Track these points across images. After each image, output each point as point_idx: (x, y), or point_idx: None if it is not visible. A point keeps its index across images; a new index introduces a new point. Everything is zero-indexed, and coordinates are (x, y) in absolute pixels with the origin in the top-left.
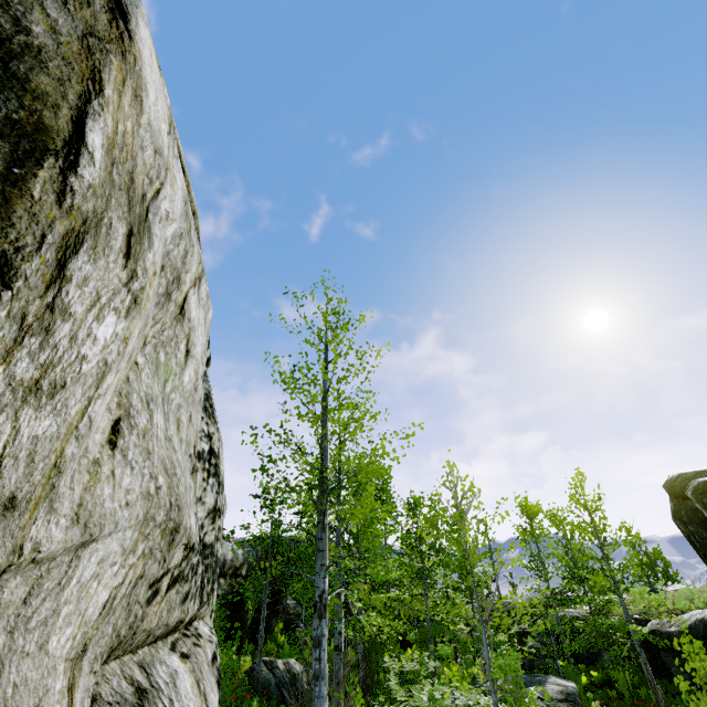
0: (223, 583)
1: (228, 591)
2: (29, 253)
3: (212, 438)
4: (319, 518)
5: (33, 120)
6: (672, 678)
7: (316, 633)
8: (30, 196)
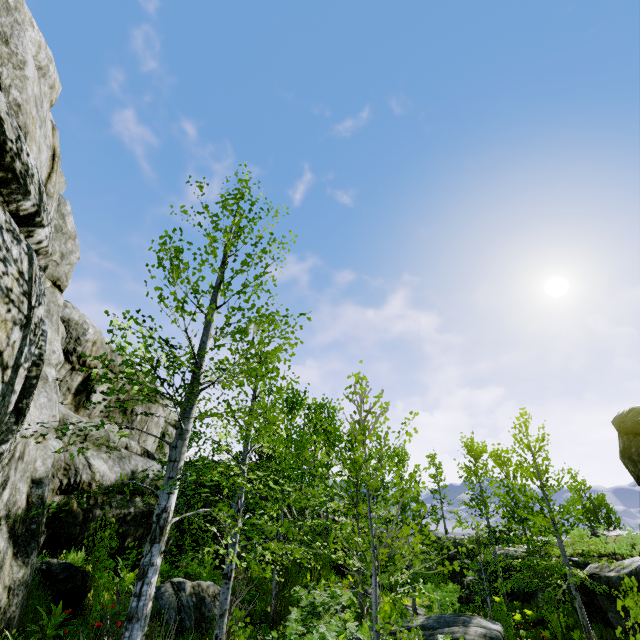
0: (139, 501)
1: (142, 509)
2: None
3: None
4: (179, 423)
5: None
6: (608, 623)
7: (143, 561)
8: None
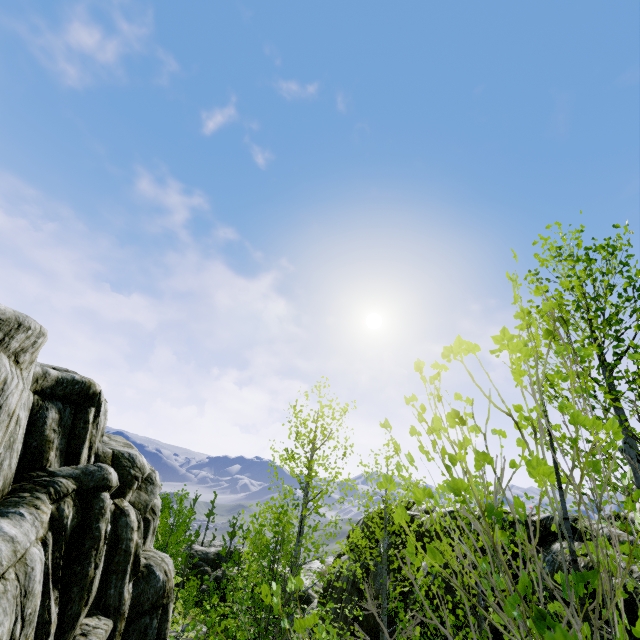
0: None
1: None
2: None
3: None
4: None
5: None
6: None
7: None
8: None
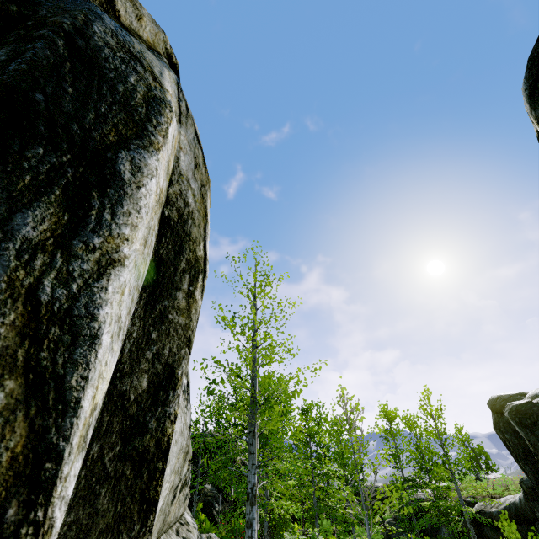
0: None
1: None
2: (194, 331)
3: (188, 374)
4: (251, 428)
5: (194, 256)
6: None
7: (249, 517)
8: (195, 300)
